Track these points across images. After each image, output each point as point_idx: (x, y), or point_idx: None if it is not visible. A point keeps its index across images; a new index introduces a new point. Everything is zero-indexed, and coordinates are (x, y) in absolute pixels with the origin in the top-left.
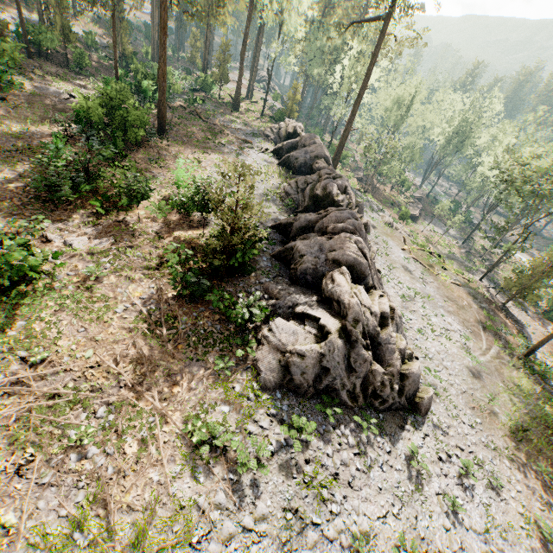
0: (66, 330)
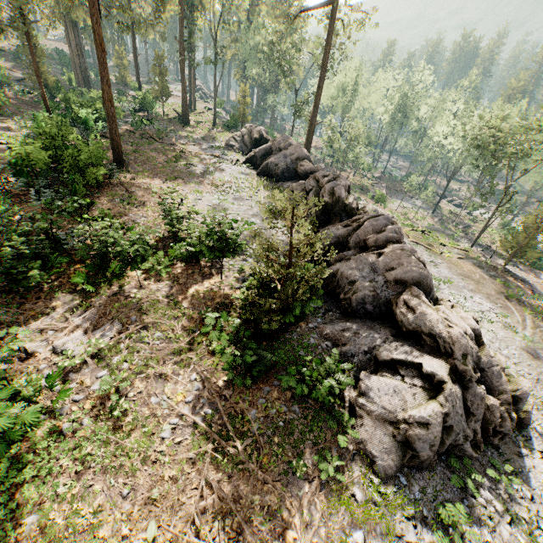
0: (104, 501)
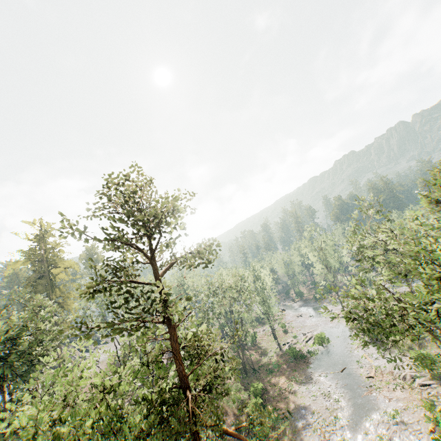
0: None
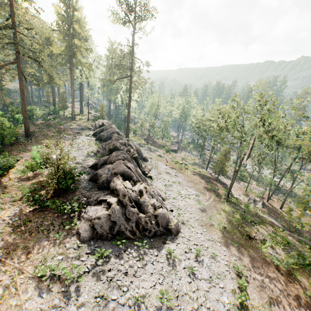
0: None
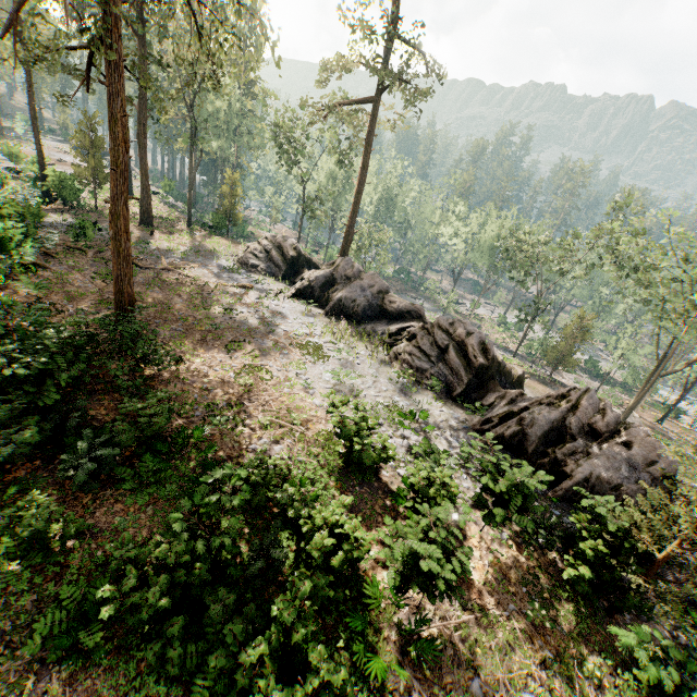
0: None
